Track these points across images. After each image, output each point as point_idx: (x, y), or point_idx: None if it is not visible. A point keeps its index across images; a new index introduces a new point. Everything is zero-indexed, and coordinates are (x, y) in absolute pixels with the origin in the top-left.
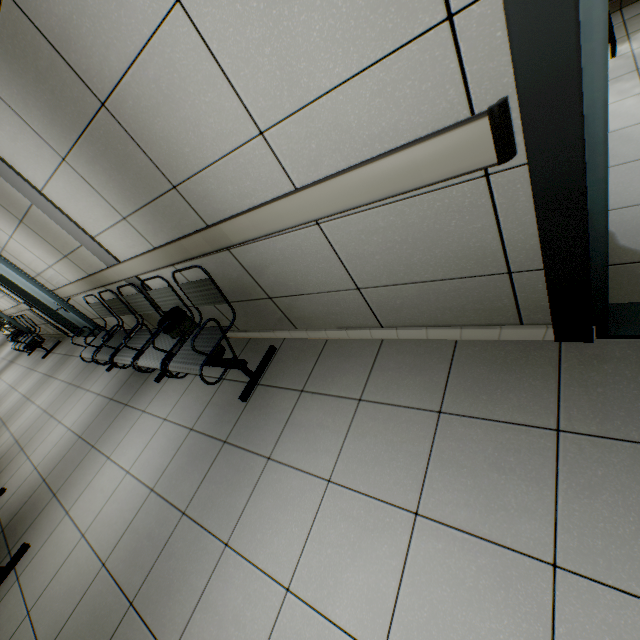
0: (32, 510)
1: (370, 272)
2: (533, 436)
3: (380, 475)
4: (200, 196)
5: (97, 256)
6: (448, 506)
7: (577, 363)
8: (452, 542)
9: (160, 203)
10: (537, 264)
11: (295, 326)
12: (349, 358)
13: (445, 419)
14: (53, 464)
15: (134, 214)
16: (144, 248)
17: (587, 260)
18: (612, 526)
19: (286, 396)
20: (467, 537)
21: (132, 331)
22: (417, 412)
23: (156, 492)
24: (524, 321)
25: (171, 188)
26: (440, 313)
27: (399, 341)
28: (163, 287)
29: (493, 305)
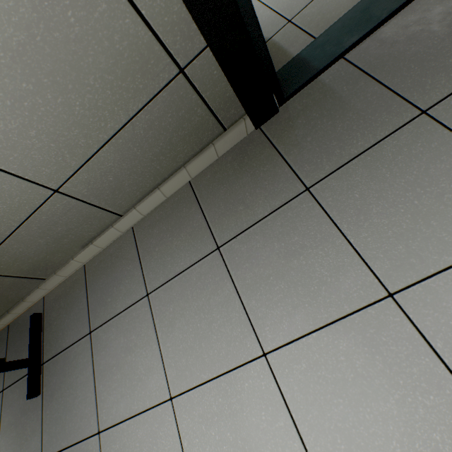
0: None
1: (46, 160)
2: (296, 207)
3: (211, 348)
4: None
5: None
6: (283, 322)
7: (281, 132)
8: (310, 352)
9: None
10: (198, 42)
11: (40, 278)
12: (114, 266)
13: (226, 250)
14: None
15: None
16: None
17: (235, 4)
18: (397, 227)
19: (78, 351)
20: (317, 335)
21: None
22: (201, 263)
23: None
24: (225, 125)
25: None
26: (157, 164)
27: (146, 217)
28: None
29: (193, 123)
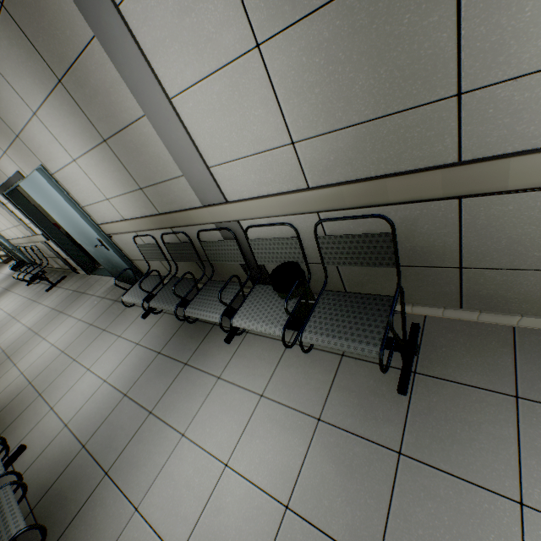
0: (74, 489)
1: None
2: None
3: None
4: (503, 111)
5: (196, 191)
6: None
7: None
8: None
9: (392, 121)
10: None
11: (461, 304)
12: None
13: None
14: (92, 425)
15: (318, 137)
16: (287, 186)
17: None
18: None
19: (487, 399)
20: None
21: (227, 283)
22: None
23: (297, 513)
24: None
25: (448, 96)
26: None
27: None
28: (269, 237)
29: None
